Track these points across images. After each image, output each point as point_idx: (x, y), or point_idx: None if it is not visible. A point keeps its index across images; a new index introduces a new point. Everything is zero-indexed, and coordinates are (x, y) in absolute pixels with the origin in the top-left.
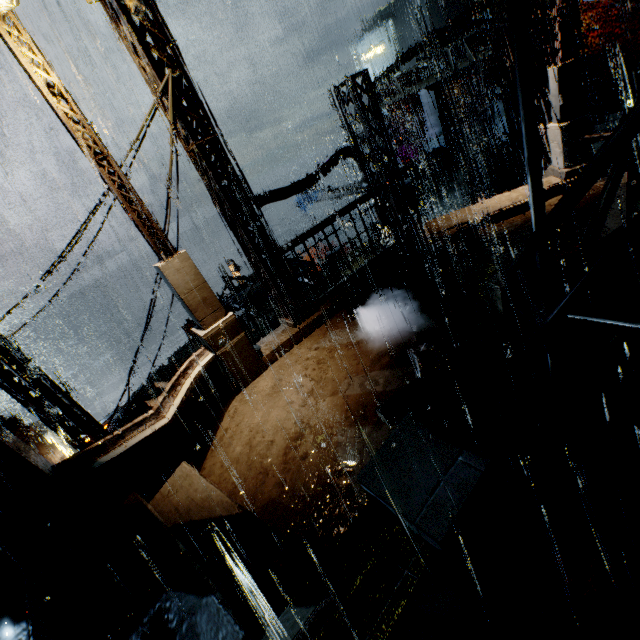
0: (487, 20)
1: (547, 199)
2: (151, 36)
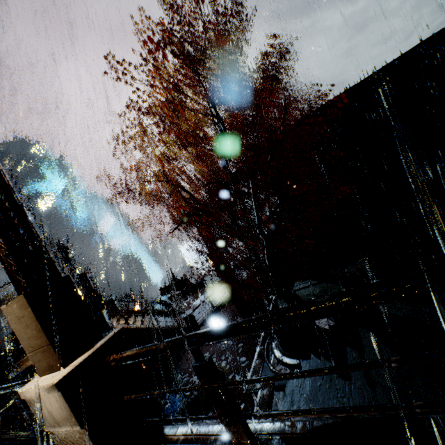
0: None
1: None
2: None
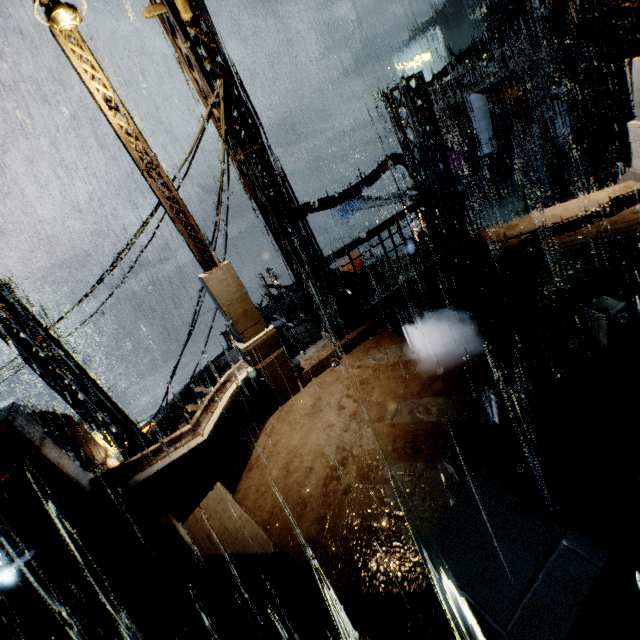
0: (546, 18)
1: (628, 206)
2: (204, 48)
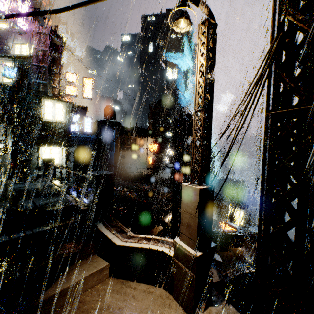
0: None
1: None
2: None
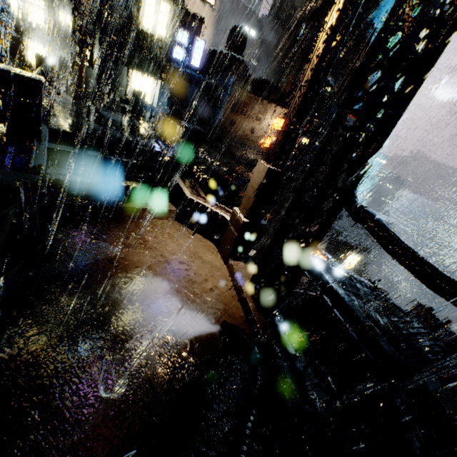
0: None
1: None
2: None
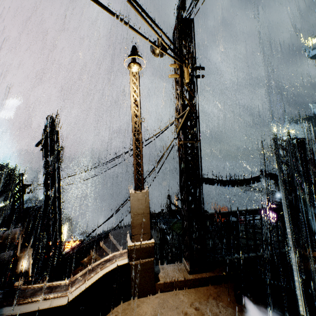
0: None
1: None
2: (188, 95)
